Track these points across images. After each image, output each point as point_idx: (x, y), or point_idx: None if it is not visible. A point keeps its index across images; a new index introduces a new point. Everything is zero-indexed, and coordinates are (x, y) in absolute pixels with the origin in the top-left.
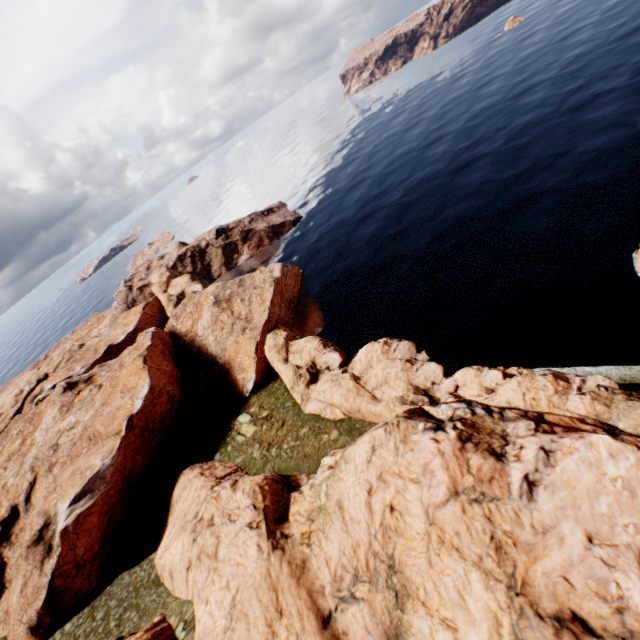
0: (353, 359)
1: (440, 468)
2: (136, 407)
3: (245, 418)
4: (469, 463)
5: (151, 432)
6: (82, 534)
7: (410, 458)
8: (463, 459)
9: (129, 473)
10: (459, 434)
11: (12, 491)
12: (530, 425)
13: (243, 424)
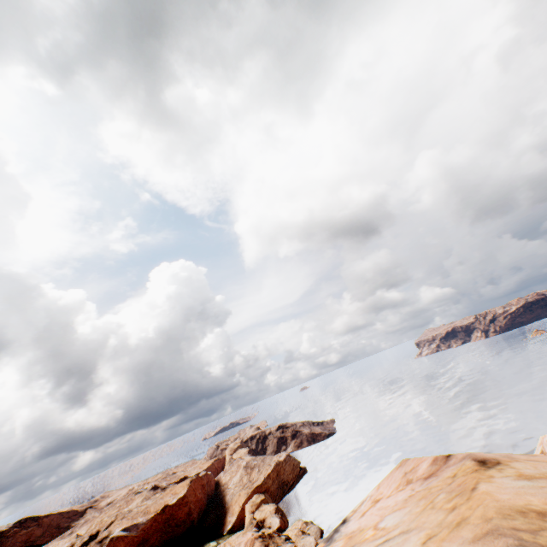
0: (287, 528)
1: (244, 542)
2: (172, 501)
3: (214, 543)
4: (254, 544)
5: (169, 526)
6: (115, 546)
7: (239, 538)
8: (253, 541)
9: (147, 538)
10: (262, 534)
11: (103, 522)
12: (292, 545)
13: (210, 545)
